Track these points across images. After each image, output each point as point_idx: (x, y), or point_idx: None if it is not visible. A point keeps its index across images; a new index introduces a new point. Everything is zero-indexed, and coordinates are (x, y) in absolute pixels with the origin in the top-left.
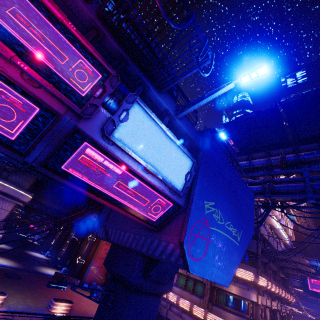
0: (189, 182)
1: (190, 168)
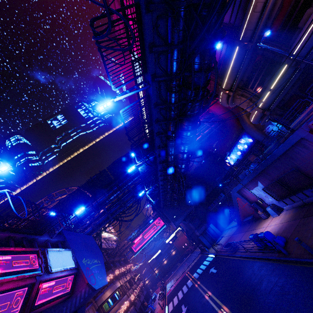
0: (75, 259)
1: (72, 254)
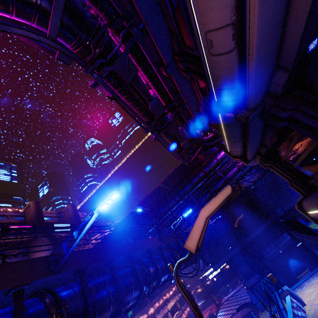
0: None
1: None
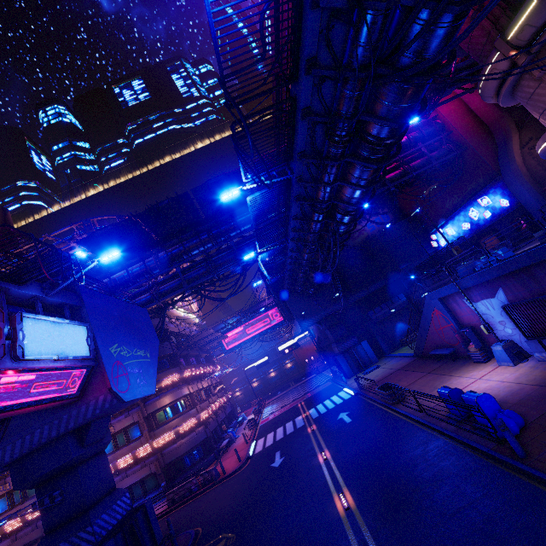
0: (92, 344)
1: (87, 333)
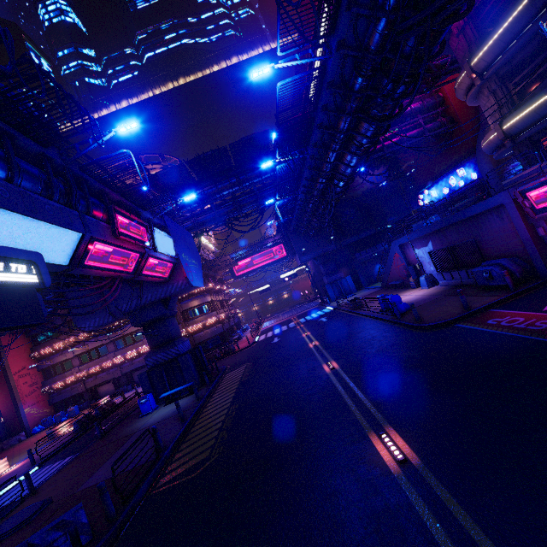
0: (176, 250)
1: (173, 243)
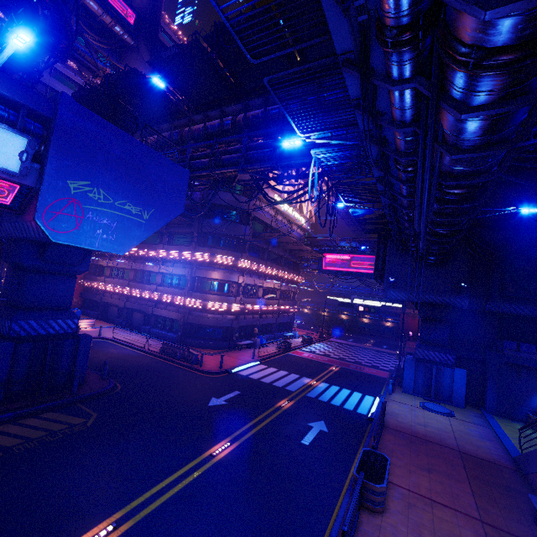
0: (27, 162)
1: (25, 146)
